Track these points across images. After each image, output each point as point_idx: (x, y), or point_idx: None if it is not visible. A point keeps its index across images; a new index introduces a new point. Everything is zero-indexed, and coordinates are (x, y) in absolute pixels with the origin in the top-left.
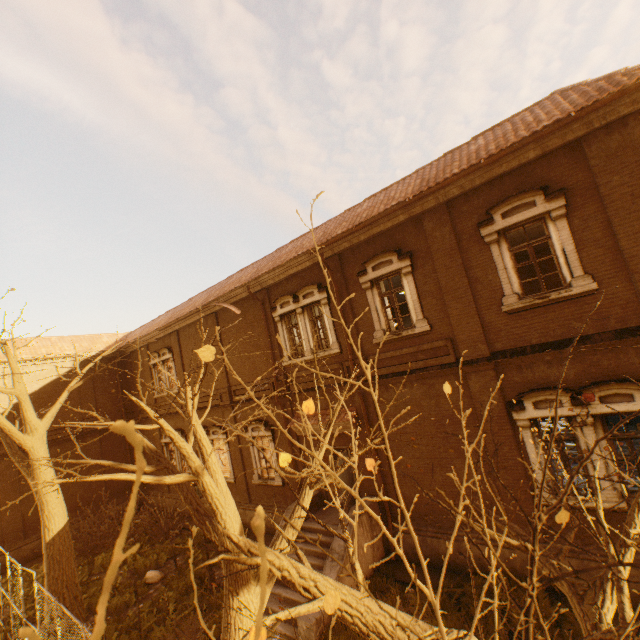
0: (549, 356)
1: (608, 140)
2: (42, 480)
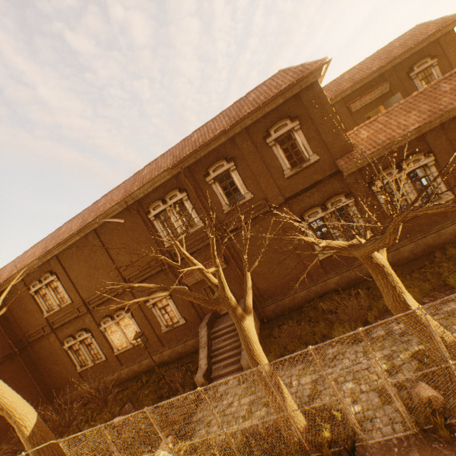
0: (308, 193)
1: (308, 93)
2: (1, 395)
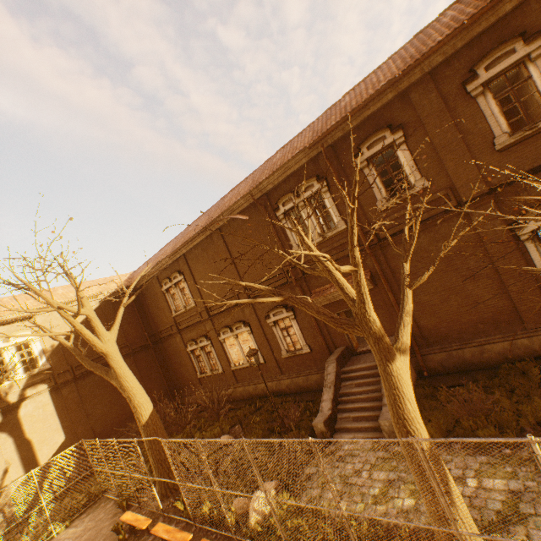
0: None
1: None
2: (125, 379)
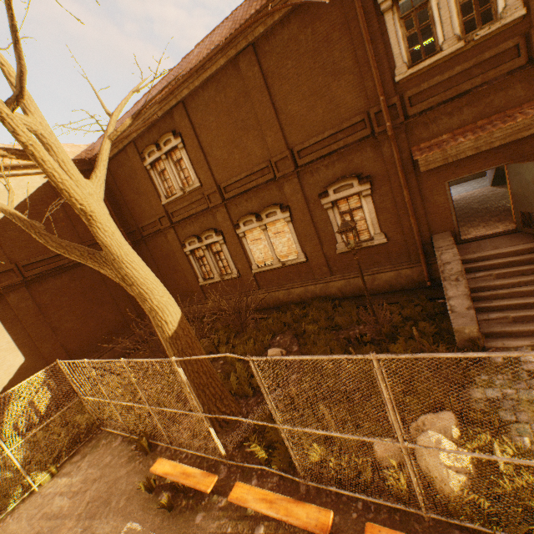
0: None
1: None
2: (129, 265)
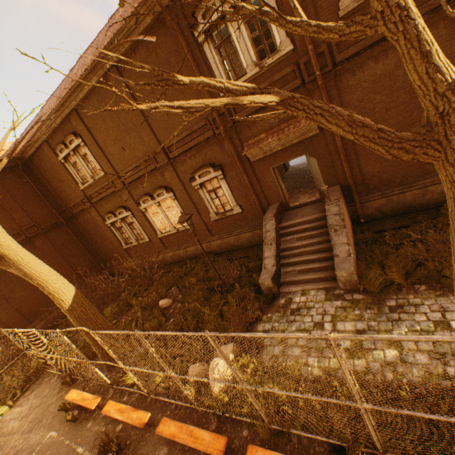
0: None
1: None
2: (26, 265)
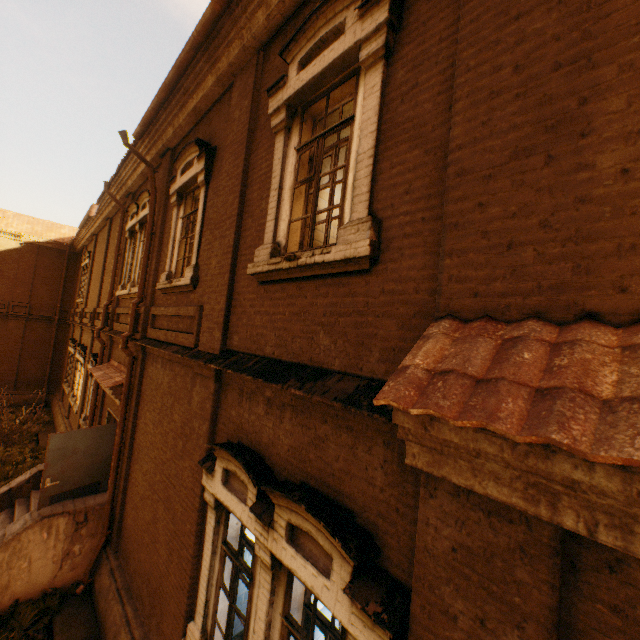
0: (271, 390)
1: None
2: None
